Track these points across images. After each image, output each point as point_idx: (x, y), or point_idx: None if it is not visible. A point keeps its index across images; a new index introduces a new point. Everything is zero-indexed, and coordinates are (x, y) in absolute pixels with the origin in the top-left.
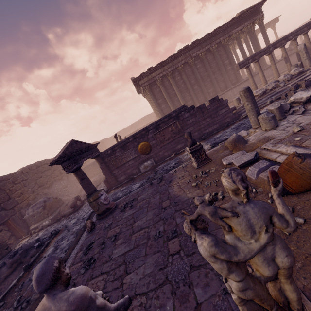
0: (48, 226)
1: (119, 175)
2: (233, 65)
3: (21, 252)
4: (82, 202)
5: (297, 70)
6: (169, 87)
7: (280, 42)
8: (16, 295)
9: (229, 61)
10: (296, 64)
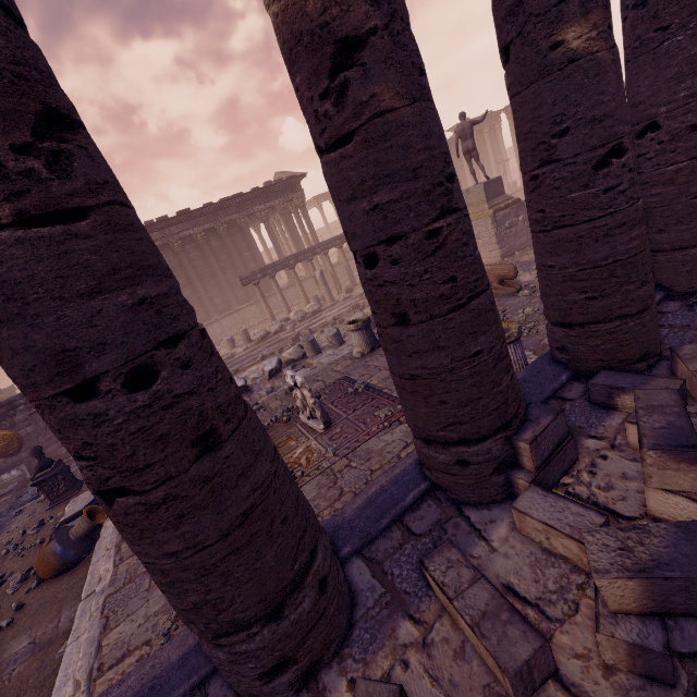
0: None
1: None
2: (258, 262)
3: None
4: None
5: (313, 307)
6: None
7: (305, 255)
8: None
9: (253, 255)
10: (316, 297)
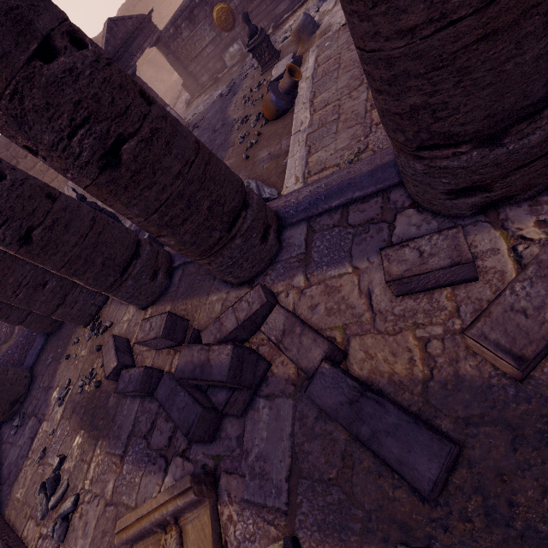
0: None
1: (198, 74)
2: None
3: None
4: None
5: None
6: None
7: None
8: None
9: None
10: None
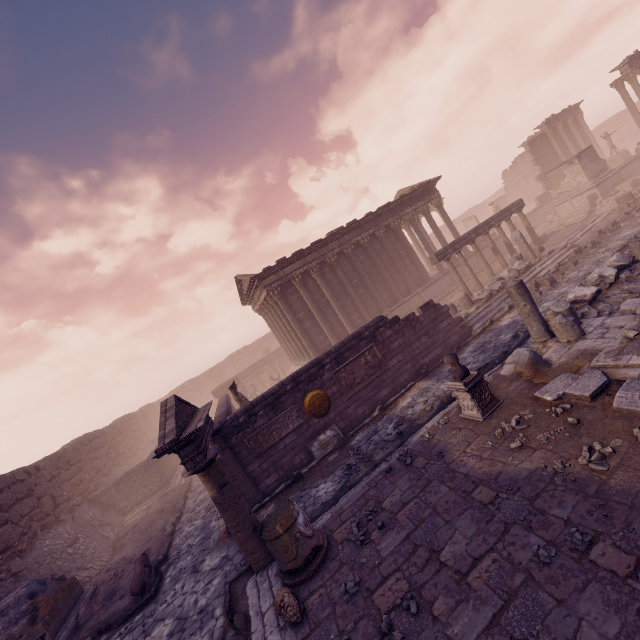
0: None
1: (263, 473)
2: (412, 257)
3: None
4: (156, 572)
5: (522, 263)
6: (316, 291)
7: (482, 228)
8: None
9: (406, 252)
10: (517, 257)
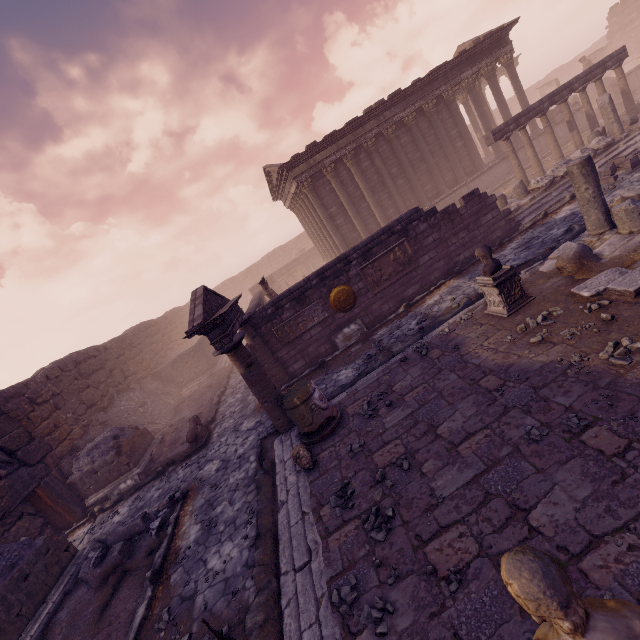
0: (136, 491)
1: (290, 359)
2: (465, 139)
3: (121, 547)
4: (207, 429)
5: (602, 141)
6: (350, 183)
7: (560, 94)
8: (172, 636)
9: (458, 132)
10: (597, 132)
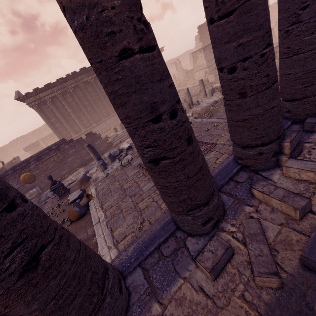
0: None
1: None
2: None
3: None
4: None
5: None
6: (62, 107)
7: None
8: None
9: None
10: None
